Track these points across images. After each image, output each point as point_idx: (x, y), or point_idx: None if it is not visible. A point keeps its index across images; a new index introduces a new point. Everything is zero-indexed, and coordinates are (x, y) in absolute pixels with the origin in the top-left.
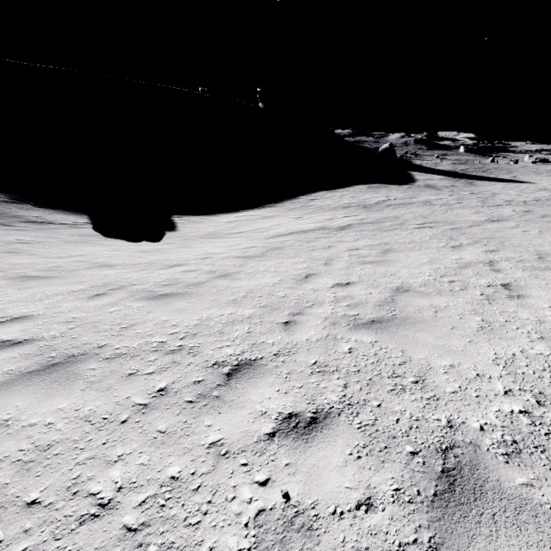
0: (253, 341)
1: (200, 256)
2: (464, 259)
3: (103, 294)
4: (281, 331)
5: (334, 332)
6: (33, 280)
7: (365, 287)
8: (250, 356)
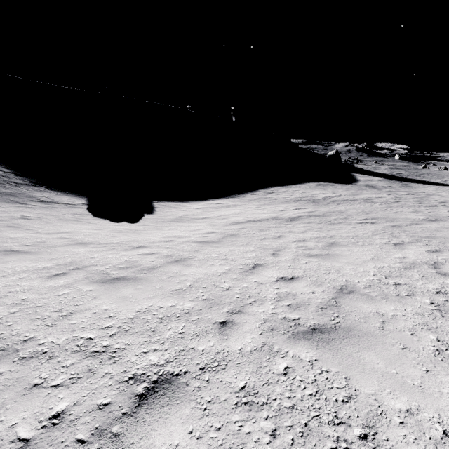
0: (183, 345)
1: (164, 239)
2: (407, 258)
3: (63, 274)
4: (215, 335)
5: (271, 341)
6: (13, 254)
7: (309, 284)
8: (173, 369)
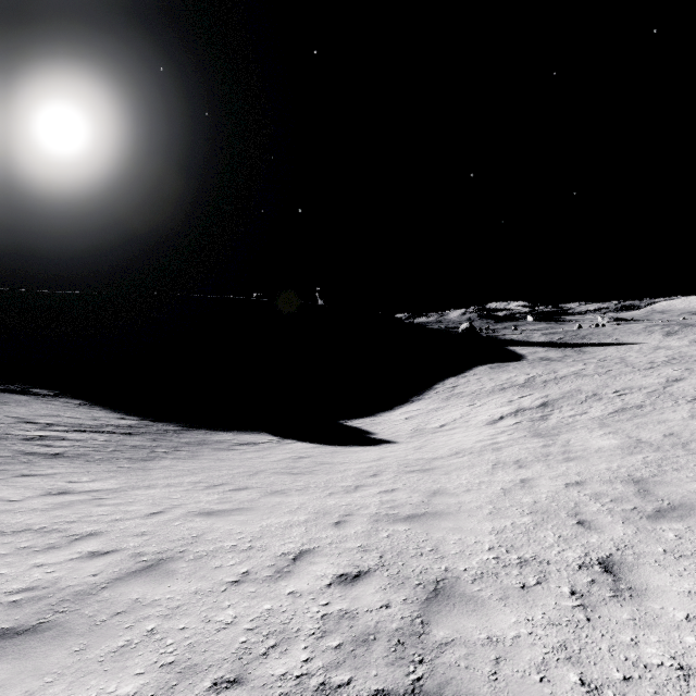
0: None
1: (485, 443)
2: None
3: (523, 465)
4: None
5: None
6: (428, 471)
7: (691, 433)
8: None
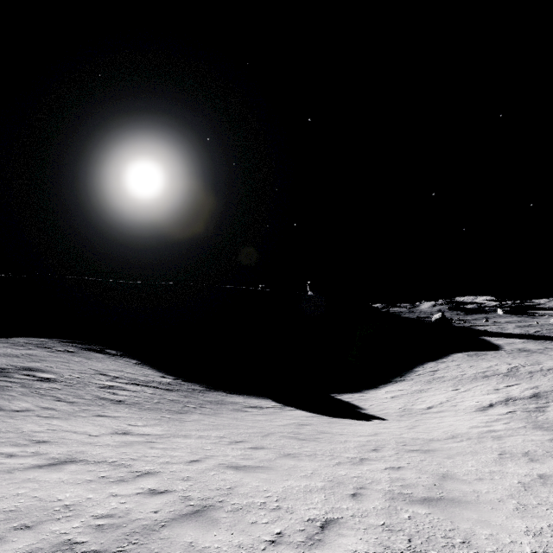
0: None
1: (481, 429)
2: None
3: (534, 459)
4: None
5: None
6: (428, 452)
7: None
8: None
